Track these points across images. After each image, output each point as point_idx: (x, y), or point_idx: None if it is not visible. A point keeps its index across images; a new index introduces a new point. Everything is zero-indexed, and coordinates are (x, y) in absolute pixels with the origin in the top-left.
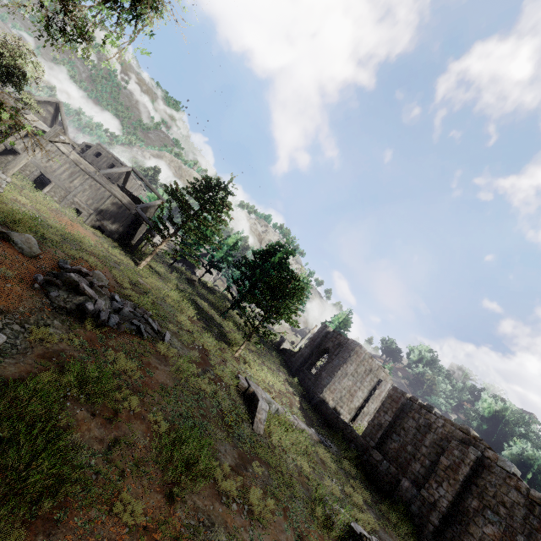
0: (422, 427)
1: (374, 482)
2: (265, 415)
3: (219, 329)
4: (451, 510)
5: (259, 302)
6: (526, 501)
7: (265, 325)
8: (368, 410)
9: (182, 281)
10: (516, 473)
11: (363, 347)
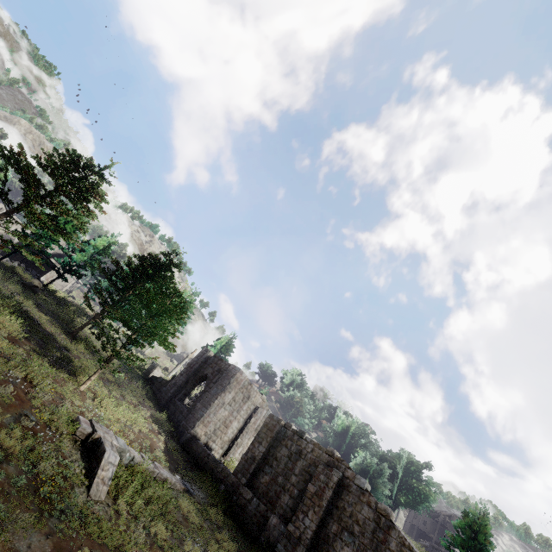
0: (293, 454)
1: (242, 526)
2: (112, 471)
3: (61, 353)
4: (314, 541)
5: (127, 319)
6: (374, 515)
7: (133, 349)
8: (242, 441)
9: (11, 285)
10: (368, 489)
11: (243, 373)
